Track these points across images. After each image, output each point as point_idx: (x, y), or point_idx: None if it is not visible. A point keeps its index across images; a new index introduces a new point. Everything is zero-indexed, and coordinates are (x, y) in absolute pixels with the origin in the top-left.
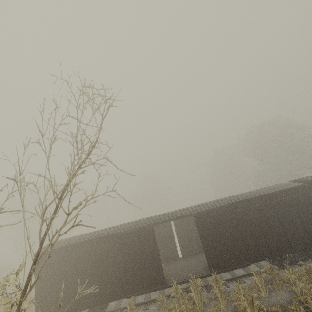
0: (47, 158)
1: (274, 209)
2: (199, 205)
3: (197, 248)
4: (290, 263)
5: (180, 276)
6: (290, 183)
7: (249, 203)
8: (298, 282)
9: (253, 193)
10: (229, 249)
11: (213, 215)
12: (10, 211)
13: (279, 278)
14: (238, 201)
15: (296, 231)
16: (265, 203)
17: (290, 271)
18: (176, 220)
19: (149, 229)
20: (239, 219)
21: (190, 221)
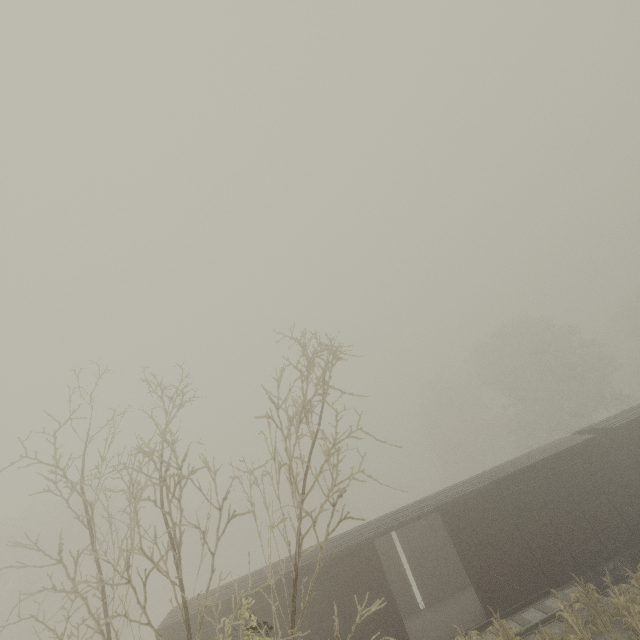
0: (283, 435)
1: (562, 483)
2: (441, 493)
3: (449, 583)
4: (615, 583)
5: (436, 638)
6: (574, 435)
7: (521, 477)
8: (632, 607)
9: (524, 460)
10: (510, 567)
11: (469, 506)
12: (241, 514)
13: (602, 606)
14: (503, 476)
15: (605, 518)
16: (547, 474)
17: (615, 589)
18: (400, 529)
19: (367, 547)
20: (513, 509)
21: (427, 527)
